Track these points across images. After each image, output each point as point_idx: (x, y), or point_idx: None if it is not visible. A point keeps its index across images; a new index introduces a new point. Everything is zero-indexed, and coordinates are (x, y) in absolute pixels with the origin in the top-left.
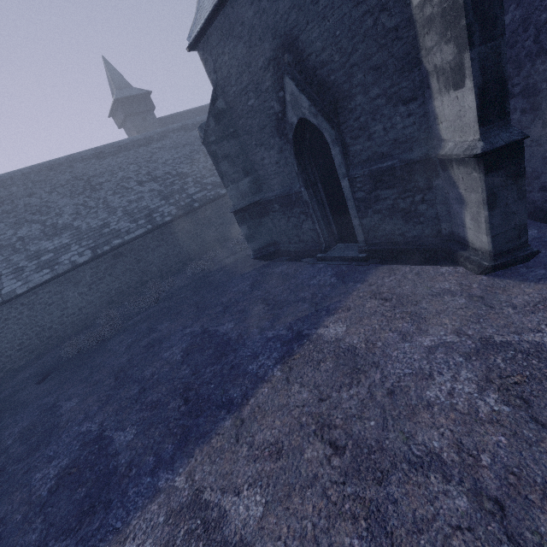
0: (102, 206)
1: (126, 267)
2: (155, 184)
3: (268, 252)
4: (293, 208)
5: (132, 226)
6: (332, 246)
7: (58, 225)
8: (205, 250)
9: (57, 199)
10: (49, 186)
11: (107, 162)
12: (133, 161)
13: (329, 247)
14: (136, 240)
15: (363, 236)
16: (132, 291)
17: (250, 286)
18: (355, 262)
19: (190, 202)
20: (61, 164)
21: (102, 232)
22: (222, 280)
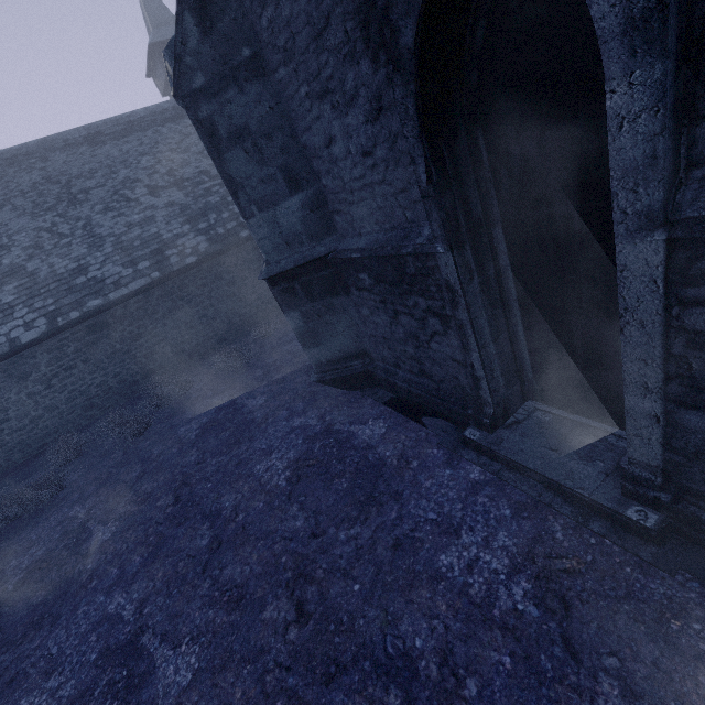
0: (80, 233)
1: (115, 348)
2: (178, 192)
3: (349, 372)
4: (408, 295)
5: (127, 272)
6: (514, 408)
7: (1, 267)
8: (261, 315)
9: (9, 219)
10: (1, 194)
11: (105, 151)
12: (149, 150)
13: (504, 413)
14: (131, 299)
15: (662, 455)
16: (127, 387)
17: (290, 475)
18: (602, 522)
19: (233, 229)
20: (30, 154)
21: (73, 282)
22: (252, 417)
